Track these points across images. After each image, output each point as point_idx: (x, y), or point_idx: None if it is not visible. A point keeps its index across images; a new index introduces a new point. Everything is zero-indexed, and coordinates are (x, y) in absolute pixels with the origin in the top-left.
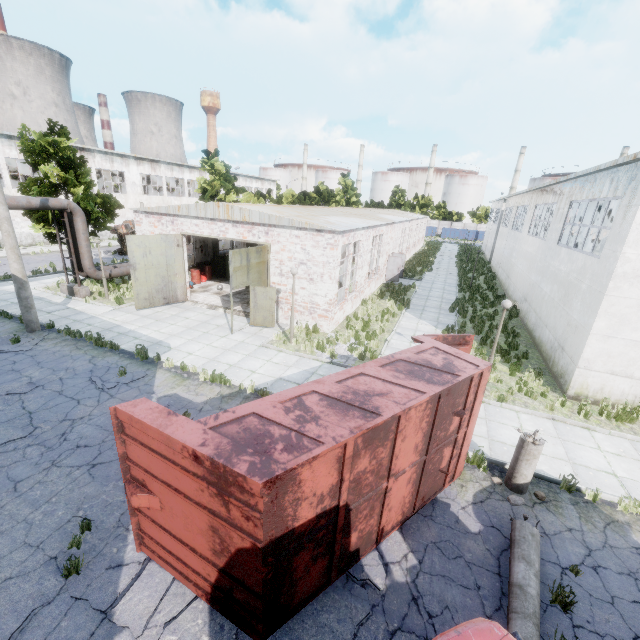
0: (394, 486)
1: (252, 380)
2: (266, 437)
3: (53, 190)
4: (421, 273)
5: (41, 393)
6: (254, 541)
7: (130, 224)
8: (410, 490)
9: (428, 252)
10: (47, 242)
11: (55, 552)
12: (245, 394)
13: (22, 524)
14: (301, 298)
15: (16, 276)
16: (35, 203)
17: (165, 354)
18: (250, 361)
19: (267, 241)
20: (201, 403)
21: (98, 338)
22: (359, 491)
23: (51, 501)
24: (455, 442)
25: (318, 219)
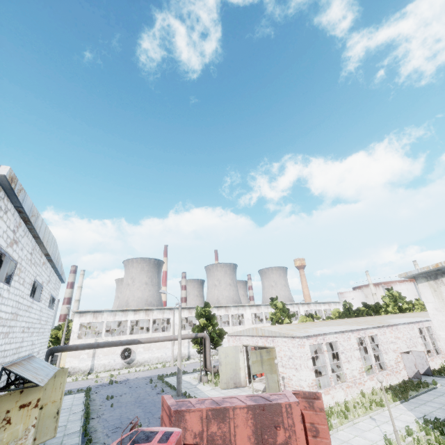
0: None
1: None
2: (185, 405)
3: (202, 329)
4: None
5: None
6: None
7: None
8: None
9: None
10: None
11: None
12: None
13: None
14: (294, 382)
15: (178, 367)
16: (193, 335)
17: None
18: None
19: (273, 345)
20: None
21: None
22: None
23: None
24: None
25: (301, 330)
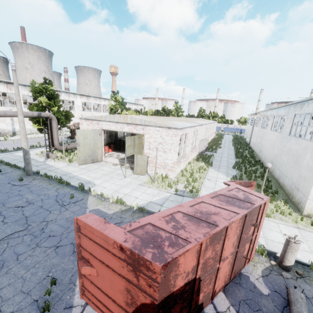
0: (222, 266)
1: (137, 202)
2: (158, 237)
3: (43, 108)
4: (216, 149)
5: (32, 207)
6: (153, 300)
7: (76, 124)
8: (229, 268)
9: (218, 139)
10: (37, 132)
11: (37, 297)
12: (133, 209)
13: (20, 279)
14: (159, 160)
15: (24, 148)
16: (35, 114)
17: (92, 188)
18: (135, 192)
19: (143, 133)
20: (111, 214)
21: (60, 179)
22: (205, 269)
23: (35, 266)
24: (251, 240)
25: (168, 122)
